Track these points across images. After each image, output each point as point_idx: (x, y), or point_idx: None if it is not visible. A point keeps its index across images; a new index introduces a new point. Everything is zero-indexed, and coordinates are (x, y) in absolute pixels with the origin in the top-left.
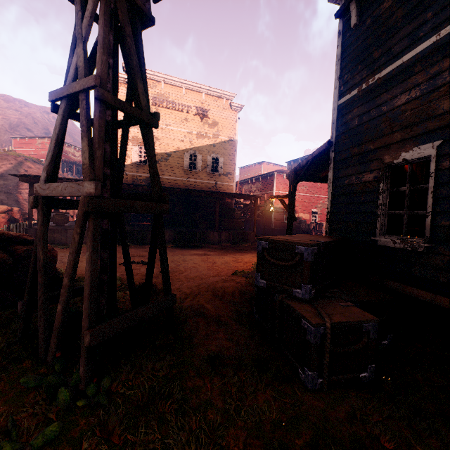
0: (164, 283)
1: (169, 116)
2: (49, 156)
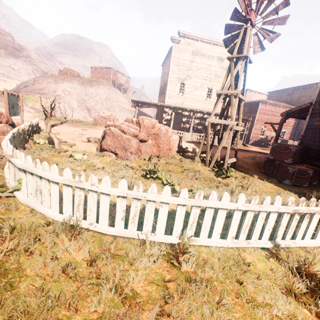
0: (236, 153)
1: (200, 63)
2: (215, 111)
